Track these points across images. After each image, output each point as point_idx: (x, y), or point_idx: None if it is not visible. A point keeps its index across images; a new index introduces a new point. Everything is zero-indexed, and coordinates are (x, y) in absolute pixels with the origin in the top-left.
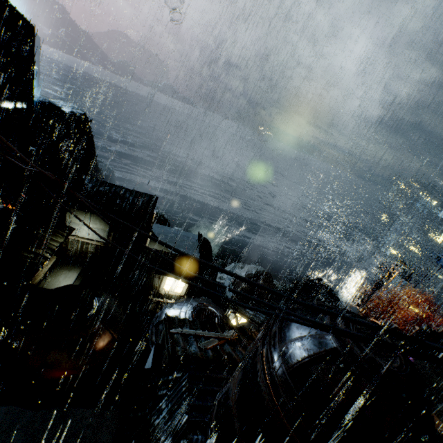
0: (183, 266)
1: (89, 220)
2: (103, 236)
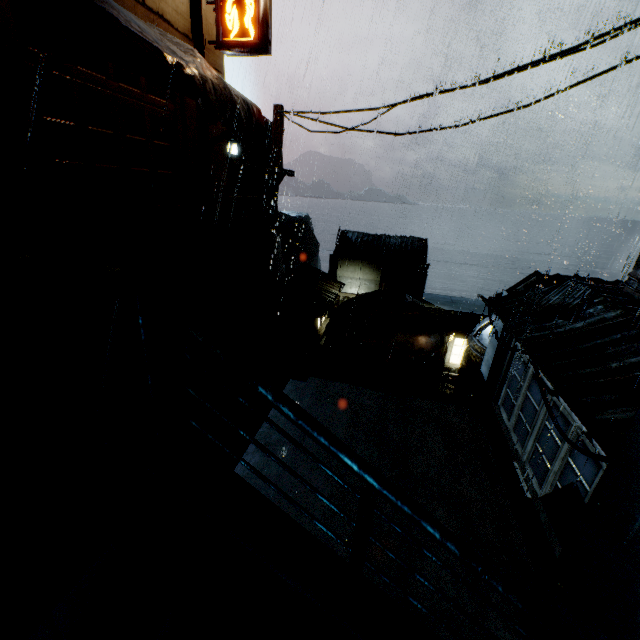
0: (474, 325)
1: (359, 270)
2: (373, 289)
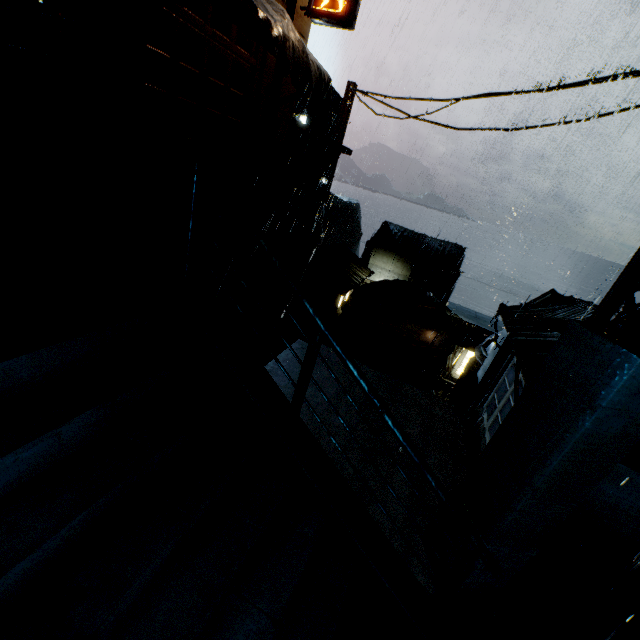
0: None
1: (391, 262)
2: None
